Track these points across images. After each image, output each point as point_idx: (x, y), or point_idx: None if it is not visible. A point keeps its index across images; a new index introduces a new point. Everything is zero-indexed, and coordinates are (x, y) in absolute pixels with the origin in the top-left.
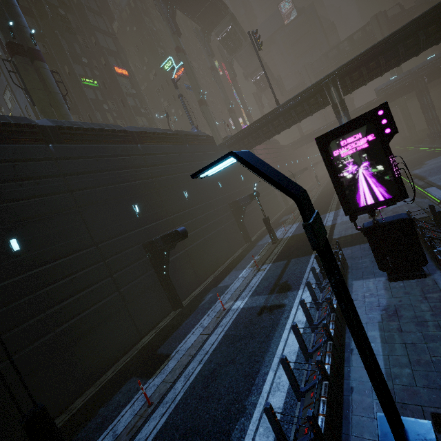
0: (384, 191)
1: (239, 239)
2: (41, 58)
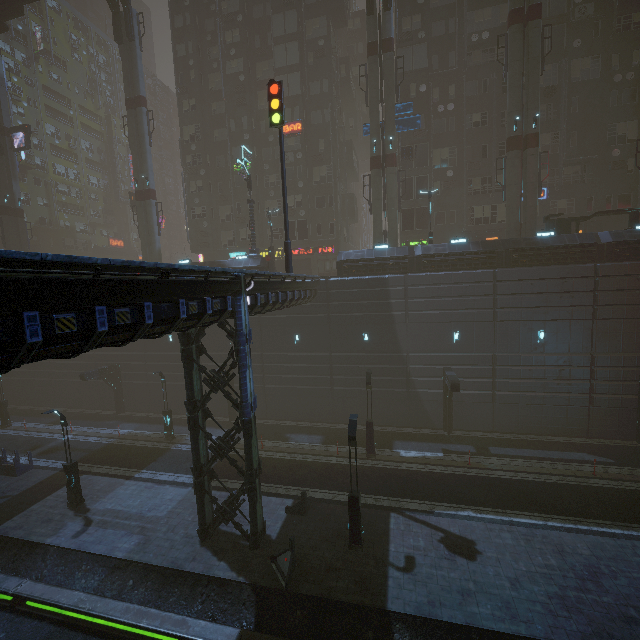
0: None
1: (227, 408)
2: (149, 197)
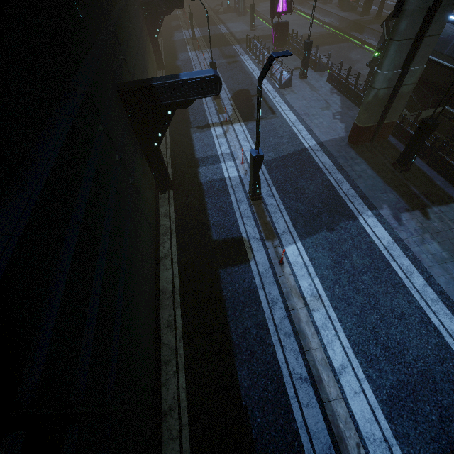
0: (286, 7)
1: None
2: None
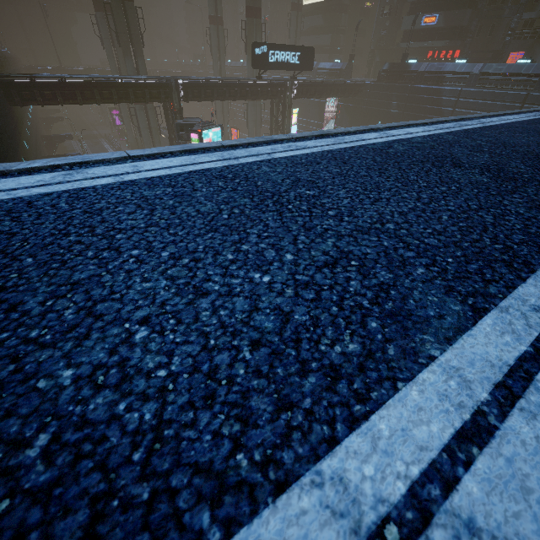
0: (121, 123)
1: None
2: None
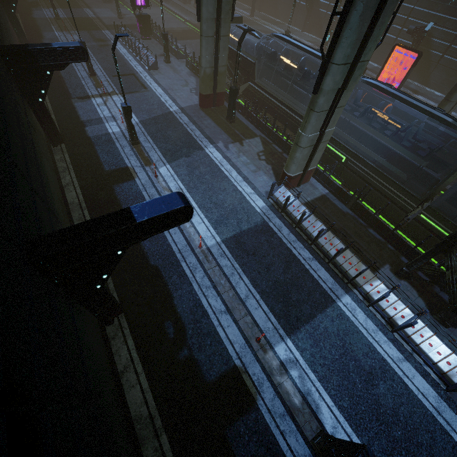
0: (144, 2)
1: None
2: None
